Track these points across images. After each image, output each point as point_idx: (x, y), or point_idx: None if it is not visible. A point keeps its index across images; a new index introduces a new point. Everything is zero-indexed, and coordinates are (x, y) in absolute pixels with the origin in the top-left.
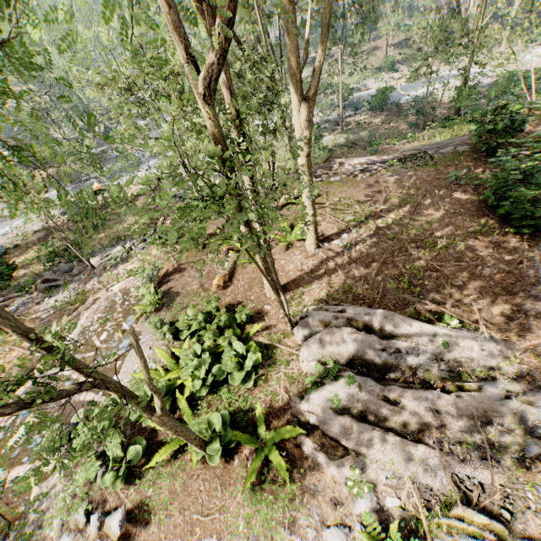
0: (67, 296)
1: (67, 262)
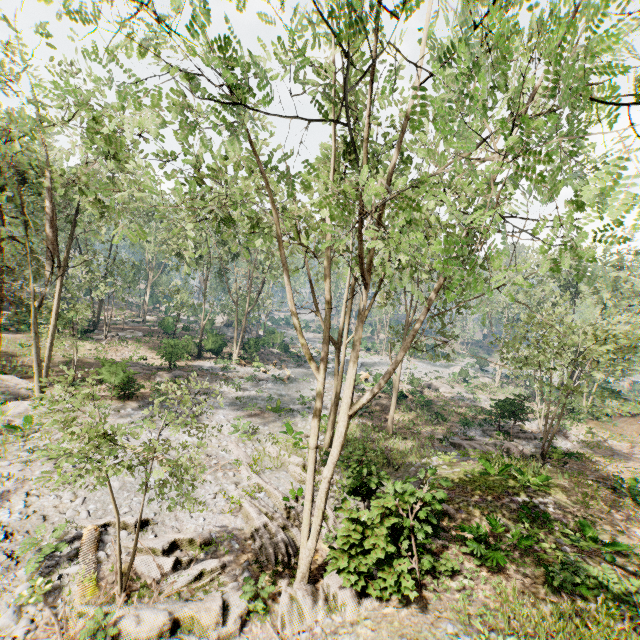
0: (574, 442)
1: (463, 427)
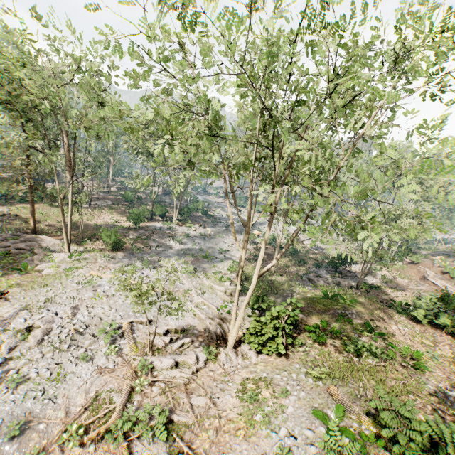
0: (377, 279)
1: (316, 268)
